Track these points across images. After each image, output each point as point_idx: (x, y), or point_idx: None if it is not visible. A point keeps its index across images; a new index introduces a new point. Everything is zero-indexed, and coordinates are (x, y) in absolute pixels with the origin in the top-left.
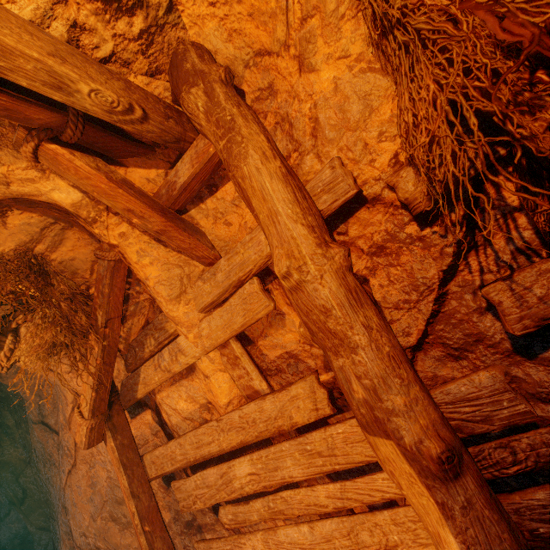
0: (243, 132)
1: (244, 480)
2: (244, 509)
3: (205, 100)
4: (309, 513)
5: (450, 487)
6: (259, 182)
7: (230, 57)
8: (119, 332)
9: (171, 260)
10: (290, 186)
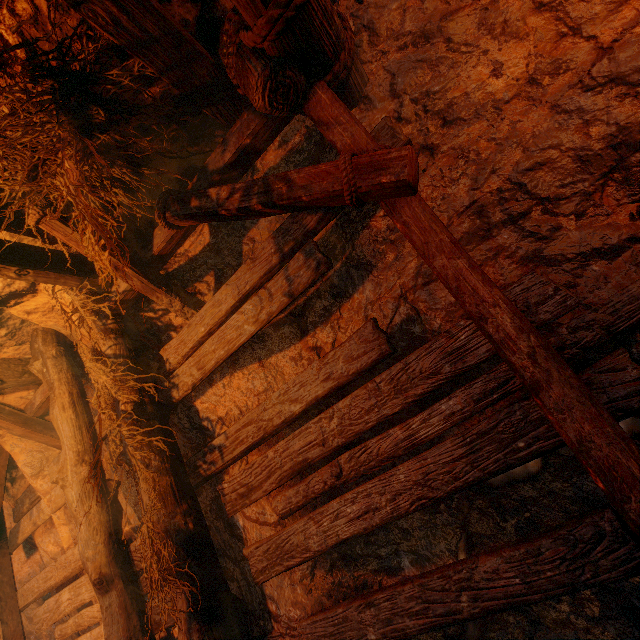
0: (56, 392)
1: (66, 604)
2: (65, 625)
3: (42, 369)
4: (92, 623)
5: (104, 597)
6: (58, 424)
7: (69, 332)
8: (2, 495)
9: (36, 448)
10: (73, 426)
